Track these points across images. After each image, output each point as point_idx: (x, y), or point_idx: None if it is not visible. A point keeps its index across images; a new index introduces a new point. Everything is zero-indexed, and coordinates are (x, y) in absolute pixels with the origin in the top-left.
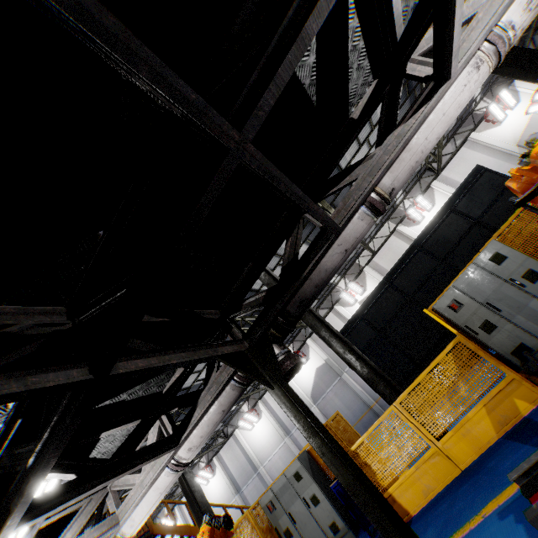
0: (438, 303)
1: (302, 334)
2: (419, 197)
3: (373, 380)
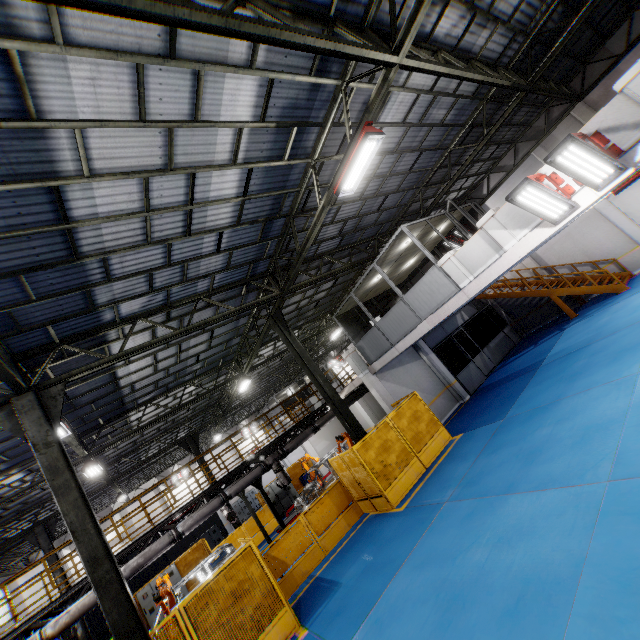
0: (140, 592)
1: (1, 578)
2: (185, 469)
3: (85, 639)
